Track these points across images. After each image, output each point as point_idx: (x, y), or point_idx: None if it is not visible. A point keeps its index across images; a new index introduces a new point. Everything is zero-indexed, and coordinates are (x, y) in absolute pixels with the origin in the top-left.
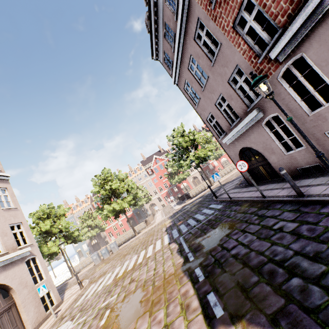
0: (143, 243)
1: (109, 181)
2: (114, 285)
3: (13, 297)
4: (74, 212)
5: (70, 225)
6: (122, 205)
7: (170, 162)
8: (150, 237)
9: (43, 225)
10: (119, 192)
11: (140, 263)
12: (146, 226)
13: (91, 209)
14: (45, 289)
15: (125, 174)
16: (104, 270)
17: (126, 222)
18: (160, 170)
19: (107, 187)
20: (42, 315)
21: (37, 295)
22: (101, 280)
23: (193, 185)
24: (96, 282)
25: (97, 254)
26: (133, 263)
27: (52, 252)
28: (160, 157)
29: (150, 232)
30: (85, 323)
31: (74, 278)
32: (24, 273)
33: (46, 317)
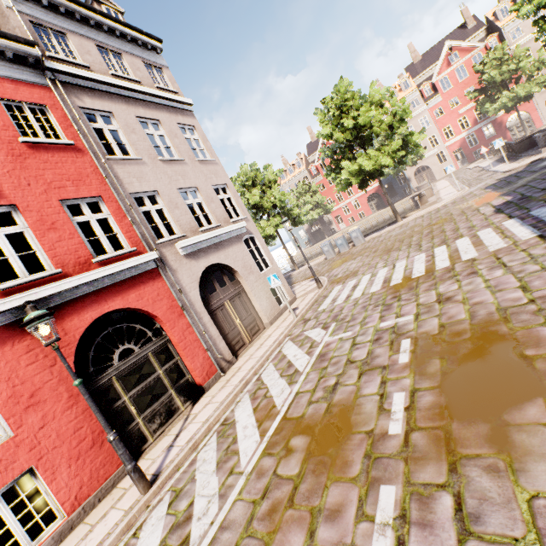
0: (427, 234)
1: (351, 109)
2: (391, 297)
3: (239, 282)
4: (283, 183)
5: (286, 198)
6: (377, 162)
7: (497, 52)
8: (445, 224)
9: (250, 196)
10: (371, 132)
11: (447, 270)
12: (420, 207)
13: (306, 179)
14: (277, 281)
15: (383, 91)
16: (349, 268)
17: (365, 201)
18: (455, 85)
19: (349, 122)
20: (276, 309)
21: (266, 285)
22: (351, 282)
23: (545, 116)
24: (344, 285)
25: (329, 245)
26: (424, 267)
27: (267, 235)
28: (462, 44)
29: (436, 216)
30: (355, 344)
31: (299, 271)
32: (246, 256)
33: (280, 312)
